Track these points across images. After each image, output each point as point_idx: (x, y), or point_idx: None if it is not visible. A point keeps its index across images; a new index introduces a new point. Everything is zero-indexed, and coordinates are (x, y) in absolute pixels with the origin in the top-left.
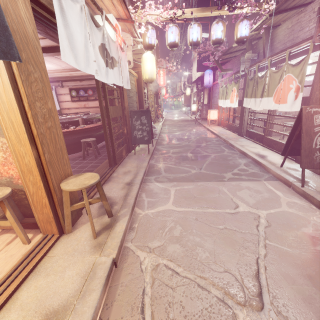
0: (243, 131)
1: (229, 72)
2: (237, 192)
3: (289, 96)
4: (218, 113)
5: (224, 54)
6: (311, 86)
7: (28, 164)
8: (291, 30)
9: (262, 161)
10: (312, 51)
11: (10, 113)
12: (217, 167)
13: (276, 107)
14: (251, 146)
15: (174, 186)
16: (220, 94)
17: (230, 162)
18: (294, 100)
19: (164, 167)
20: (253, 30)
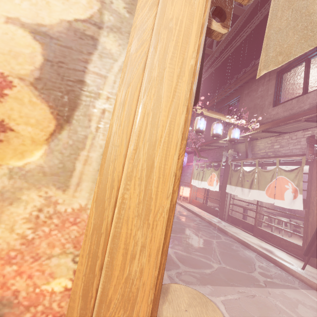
0: (225, 215)
1: (204, 159)
2: (298, 311)
3: (286, 194)
4: (189, 191)
5: (206, 145)
6: (306, 190)
7: (132, 279)
8: (271, 145)
9: (276, 258)
10: (300, 164)
11: (157, 149)
12: (234, 260)
13: (270, 201)
14: (245, 235)
15: (215, 294)
16: (195, 175)
17: (240, 254)
18: (293, 199)
19: (174, 253)
20: (241, 136)
